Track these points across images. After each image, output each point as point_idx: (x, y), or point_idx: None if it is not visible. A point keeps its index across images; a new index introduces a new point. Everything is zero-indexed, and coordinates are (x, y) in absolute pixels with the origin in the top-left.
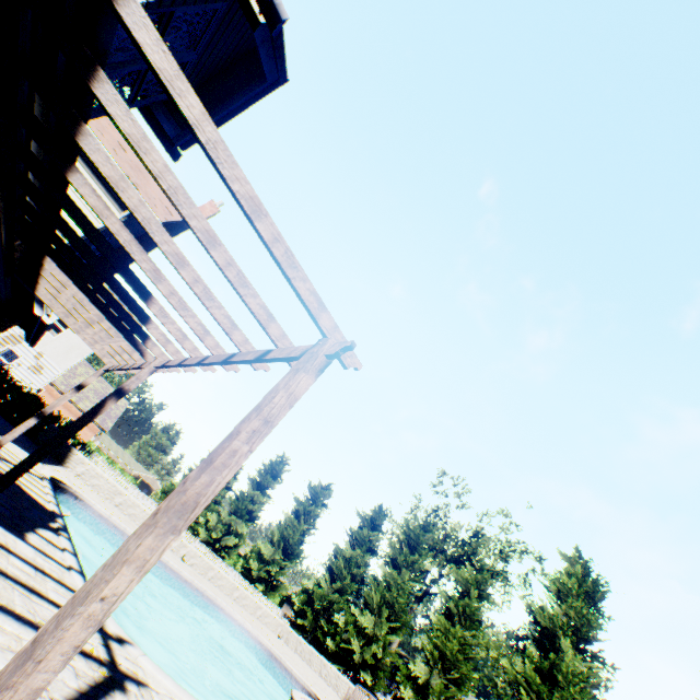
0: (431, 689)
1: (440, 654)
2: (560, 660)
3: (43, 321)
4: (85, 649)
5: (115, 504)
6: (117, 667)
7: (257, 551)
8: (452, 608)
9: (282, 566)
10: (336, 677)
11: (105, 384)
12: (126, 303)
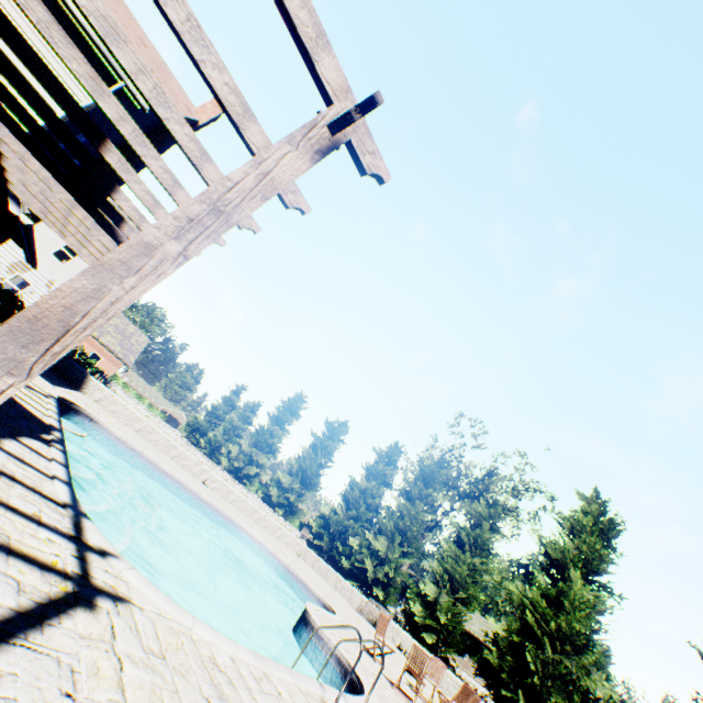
0: (439, 606)
1: (449, 577)
2: (568, 588)
3: (21, 221)
4: (46, 561)
5: (135, 430)
6: (89, 582)
7: (277, 480)
8: (463, 538)
9: (300, 494)
10: (350, 591)
11: (125, 320)
12: (81, 161)
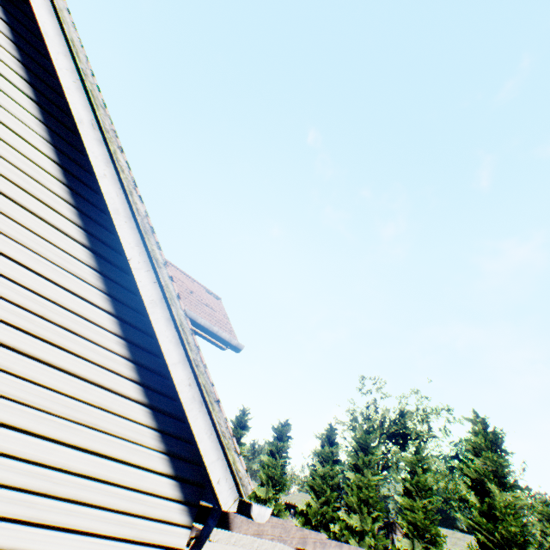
0: None
1: (413, 526)
2: (493, 500)
3: None
4: None
5: None
6: None
7: (254, 495)
8: (409, 487)
9: (276, 498)
10: None
11: None
12: None
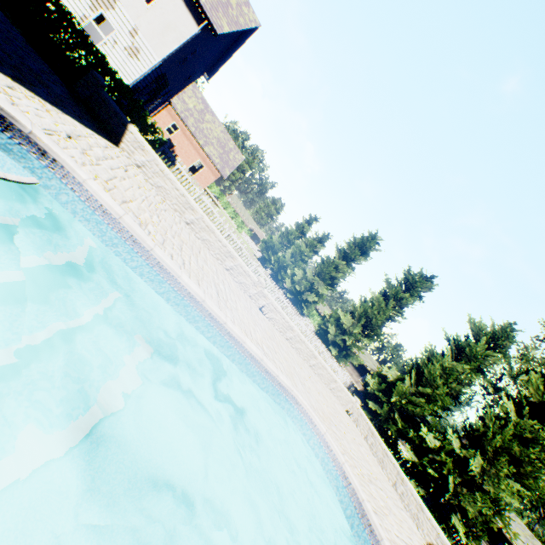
0: None
1: None
2: None
3: None
4: None
5: (185, 221)
6: None
7: (335, 318)
8: None
9: (357, 339)
10: (417, 507)
11: (226, 136)
12: None
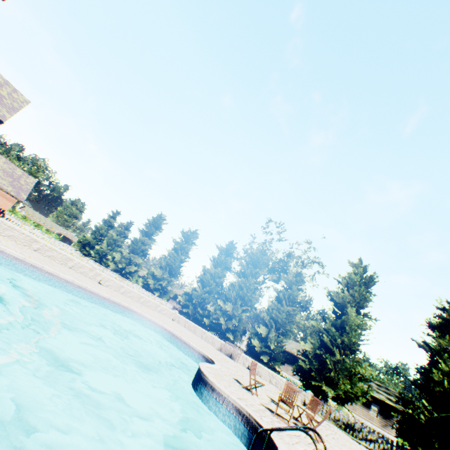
0: (269, 339)
1: (274, 321)
2: (347, 319)
3: None
4: None
5: (34, 250)
6: None
7: (152, 274)
8: (281, 297)
9: (169, 281)
10: (212, 338)
11: (11, 165)
12: None
